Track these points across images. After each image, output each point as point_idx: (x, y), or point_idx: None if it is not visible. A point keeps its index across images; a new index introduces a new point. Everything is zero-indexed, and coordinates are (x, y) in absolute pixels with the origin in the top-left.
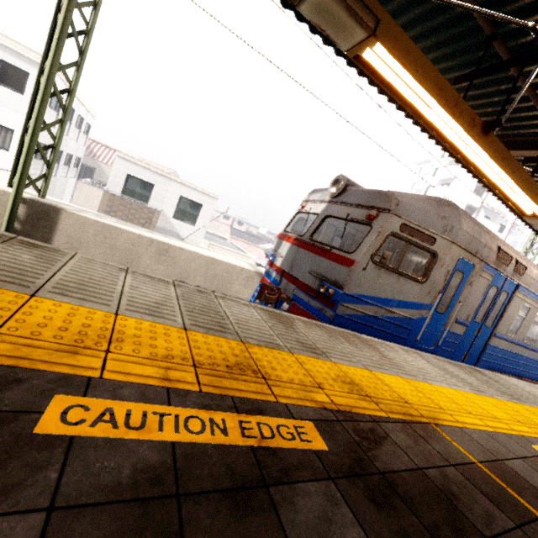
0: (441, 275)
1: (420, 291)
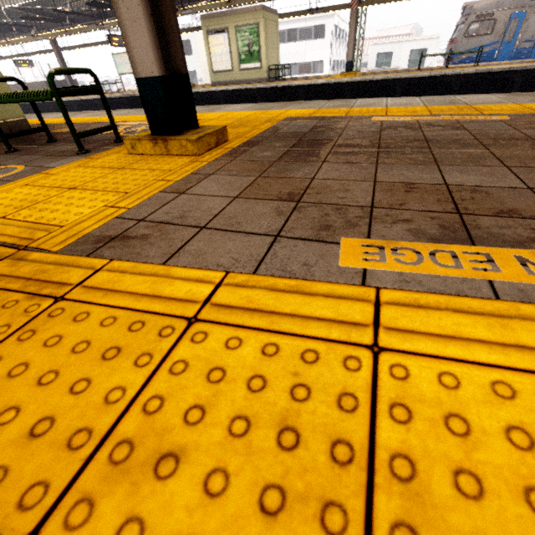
0: (501, 26)
1: (490, 38)
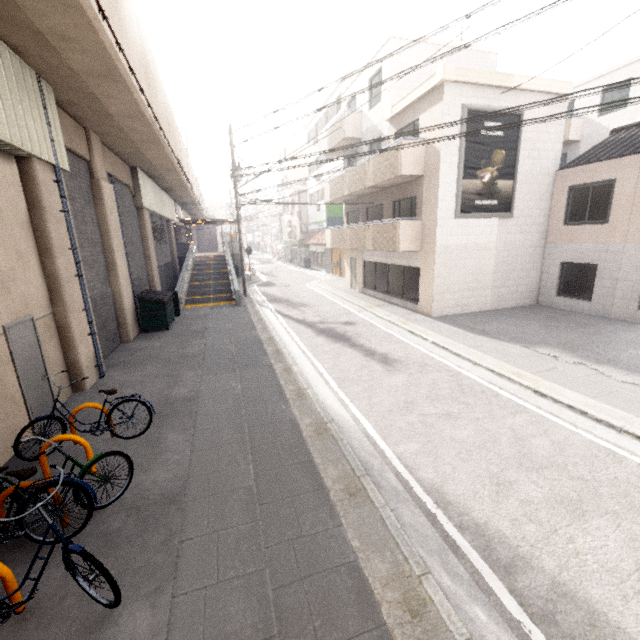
0: None
1: None
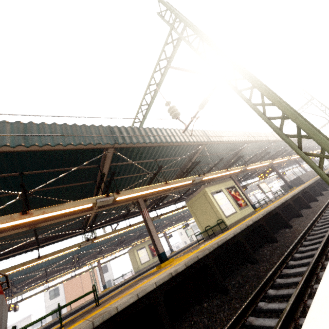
0: None
1: None
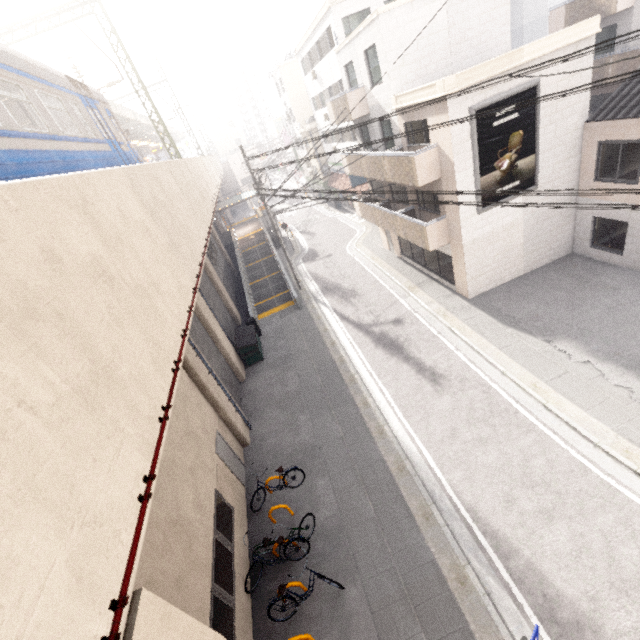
0: None
1: None
